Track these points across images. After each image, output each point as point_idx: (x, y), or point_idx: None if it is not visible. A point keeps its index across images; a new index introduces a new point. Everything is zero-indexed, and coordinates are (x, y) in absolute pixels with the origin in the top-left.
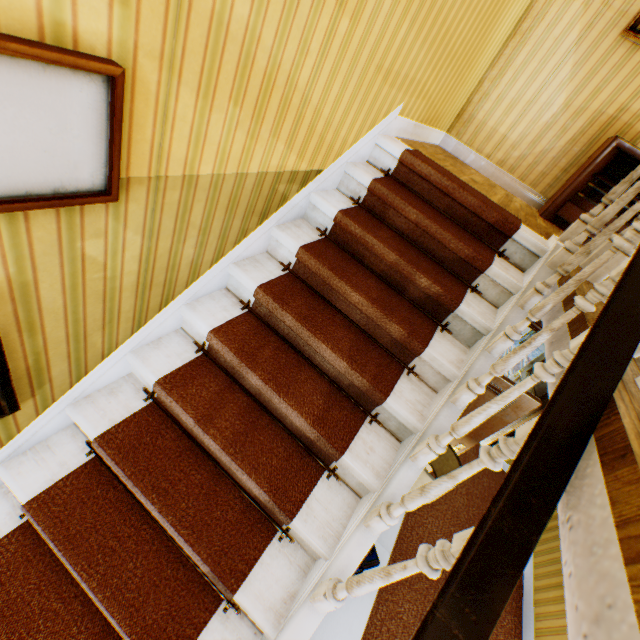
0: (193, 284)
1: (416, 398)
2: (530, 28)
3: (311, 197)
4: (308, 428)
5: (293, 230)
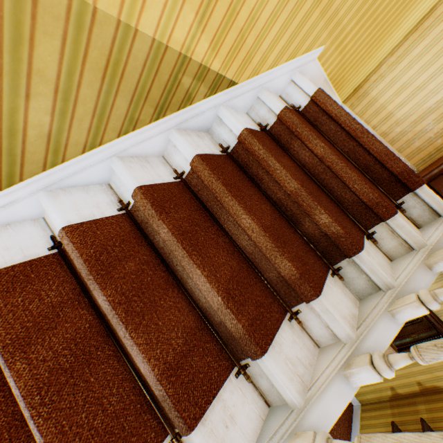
0: (56, 167)
1: (297, 354)
2: (430, 26)
3: (219, 110)
4: (153, 381)
5: (194, 138)
